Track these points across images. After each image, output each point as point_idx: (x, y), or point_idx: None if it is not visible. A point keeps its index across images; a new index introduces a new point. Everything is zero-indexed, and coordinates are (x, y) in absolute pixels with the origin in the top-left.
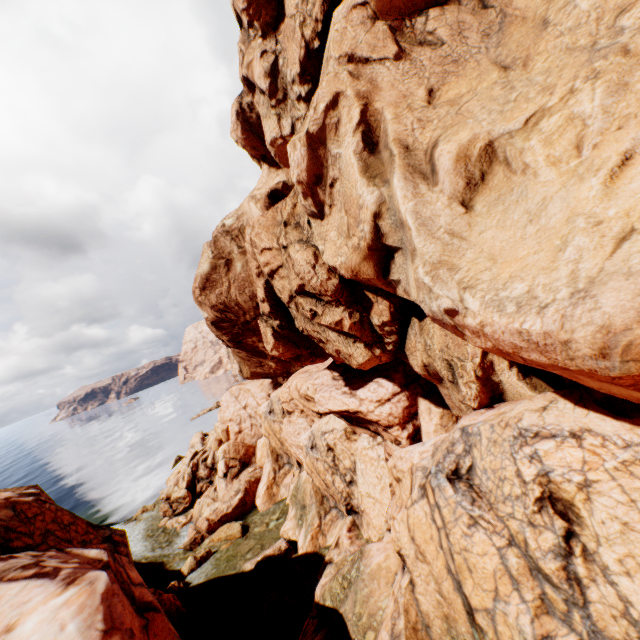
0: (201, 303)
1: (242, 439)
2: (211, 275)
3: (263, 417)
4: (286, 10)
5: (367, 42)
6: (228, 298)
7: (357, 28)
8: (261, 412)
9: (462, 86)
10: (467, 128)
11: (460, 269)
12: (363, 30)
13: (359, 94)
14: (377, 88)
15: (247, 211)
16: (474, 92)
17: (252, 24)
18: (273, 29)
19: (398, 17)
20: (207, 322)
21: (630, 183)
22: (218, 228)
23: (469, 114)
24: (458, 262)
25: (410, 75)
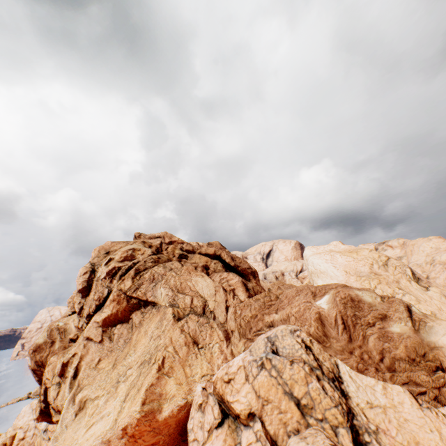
0: (31, 357)
1: (22, 445)
2: (42, 345)
3: (40, 432)
4: (90, 295)
5: (95, 333)
6: (46, 360)
7: (94, 328)
8: (41, 428)
9: (106, 363)
10: (89, 389)
11: (58, 441)
12: (95, 329)
13: (81, 355)
14: (88, 353)
15: (70, 324)
16: (104, 369)
17: (80, 293)
18: (86, 296)
19: (108, 326)
20: (30, 367)
21: (87, 433)
22: (55, 325)
23: (94, 382)
24: (60, 438)
25: (99, 350)
